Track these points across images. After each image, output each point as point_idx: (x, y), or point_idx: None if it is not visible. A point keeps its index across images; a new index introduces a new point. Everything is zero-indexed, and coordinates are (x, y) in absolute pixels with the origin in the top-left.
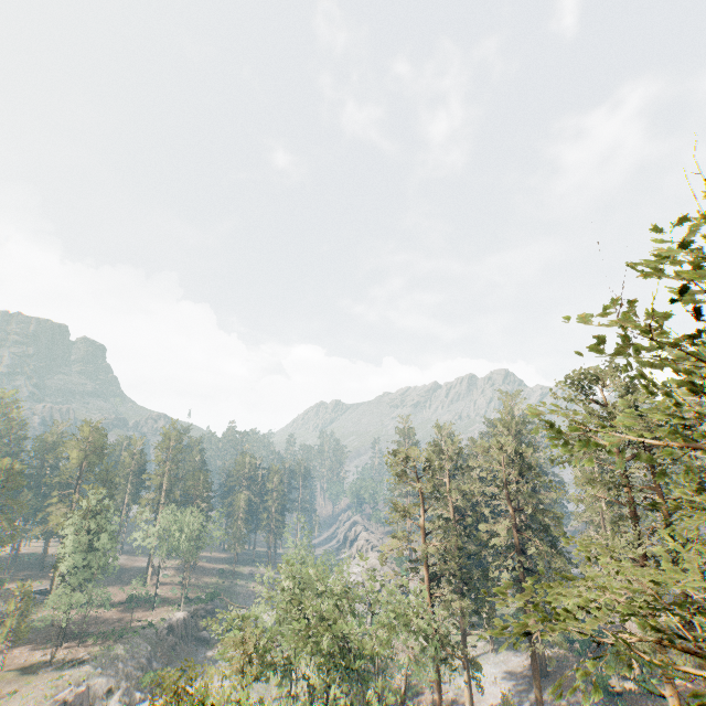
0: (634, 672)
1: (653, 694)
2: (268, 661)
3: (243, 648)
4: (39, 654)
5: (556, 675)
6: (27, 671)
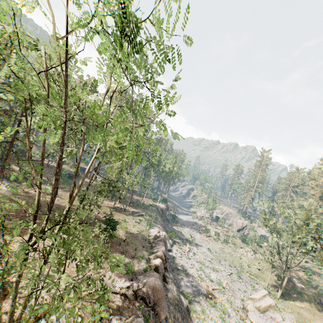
0: None
1: None
2: None
3: None
4: (111, 202)
5: None
6: (115, 210)
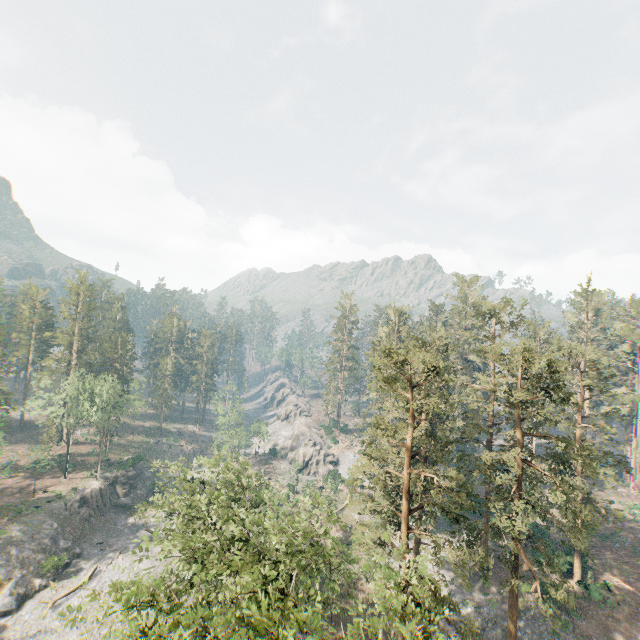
0: (577, 573)
1: (599, 600)
2: None
3: None
4: None
5: (496, 570)
6: None
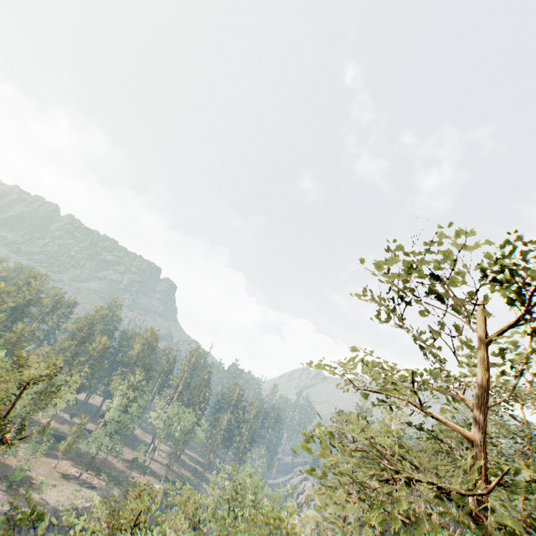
0: None
1: None
2: (200, 535)
3: (186, 508)
4: (74, 470)
5: None
6: (65, 477)
